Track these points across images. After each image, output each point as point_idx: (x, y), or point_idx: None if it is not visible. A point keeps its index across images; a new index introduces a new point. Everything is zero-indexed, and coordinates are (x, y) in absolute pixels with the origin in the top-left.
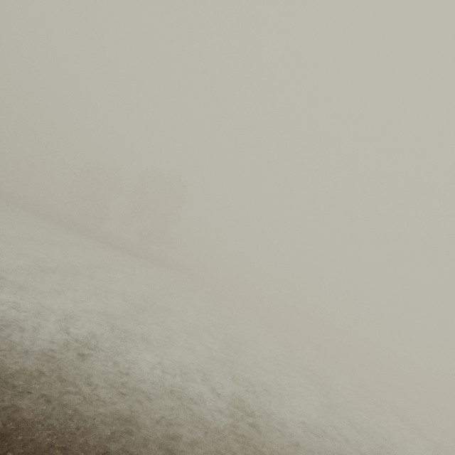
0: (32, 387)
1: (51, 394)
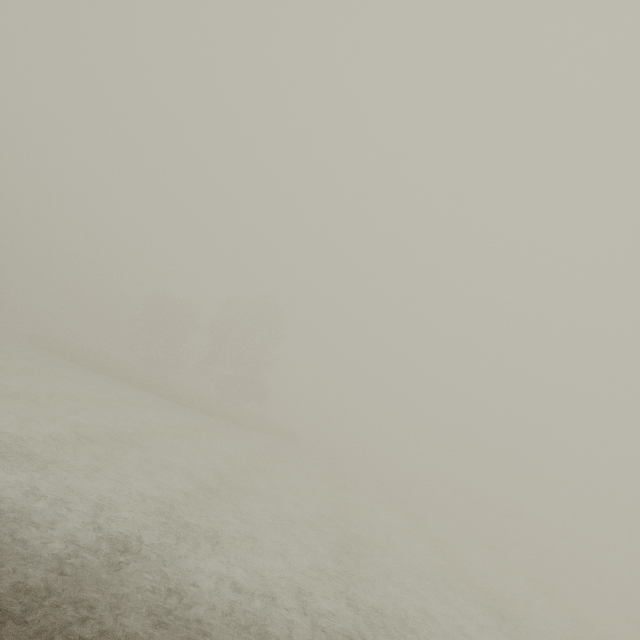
0: (29, 611)
1: (55, 623)
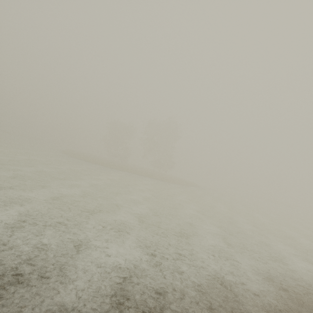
0: None
1: None
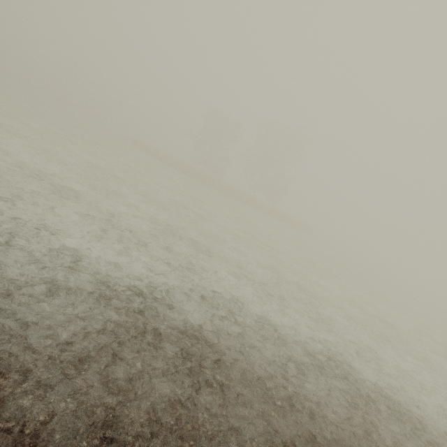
0: None
1: None
